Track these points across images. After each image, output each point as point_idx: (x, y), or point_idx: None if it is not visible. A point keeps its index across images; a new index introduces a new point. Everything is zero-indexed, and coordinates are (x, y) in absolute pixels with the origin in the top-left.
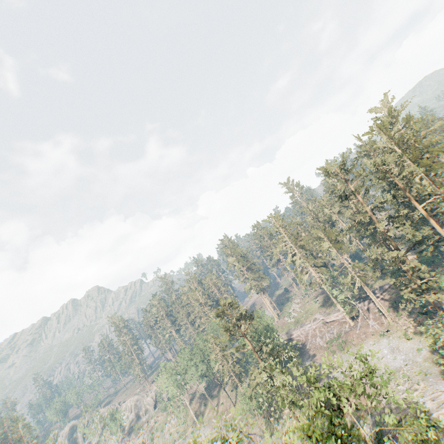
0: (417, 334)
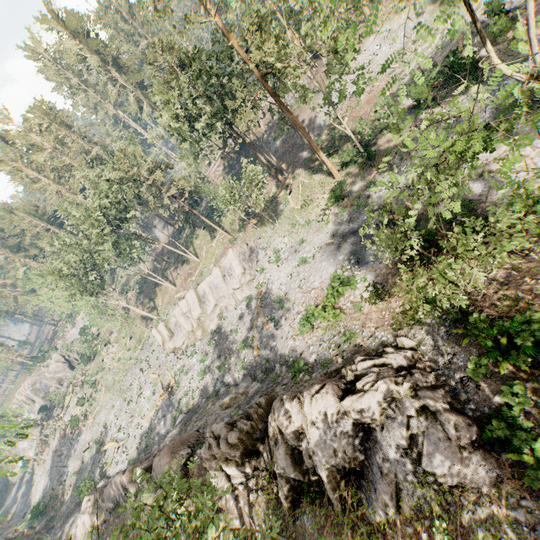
0: None
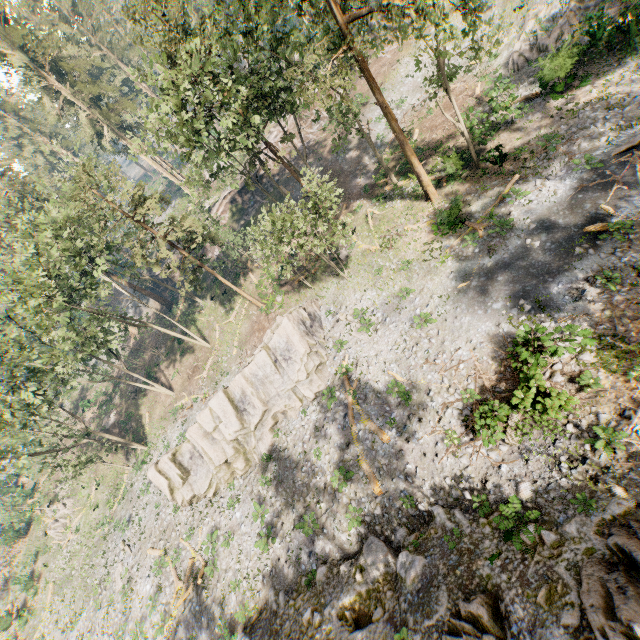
0: None
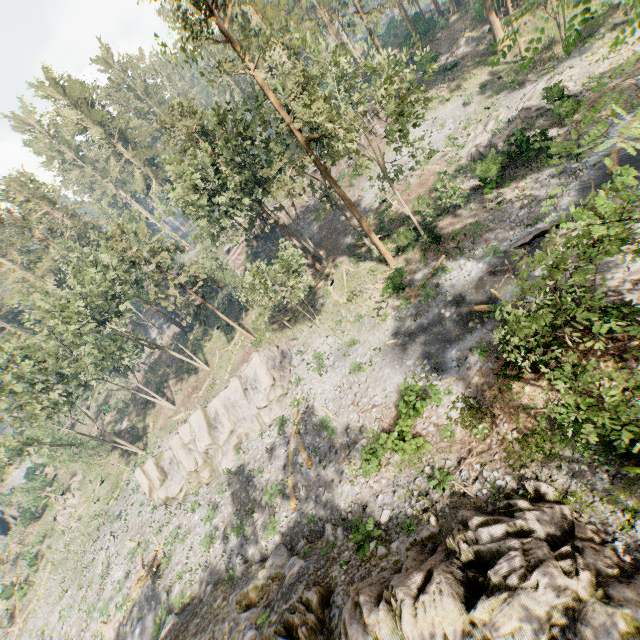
0: (456, 90)
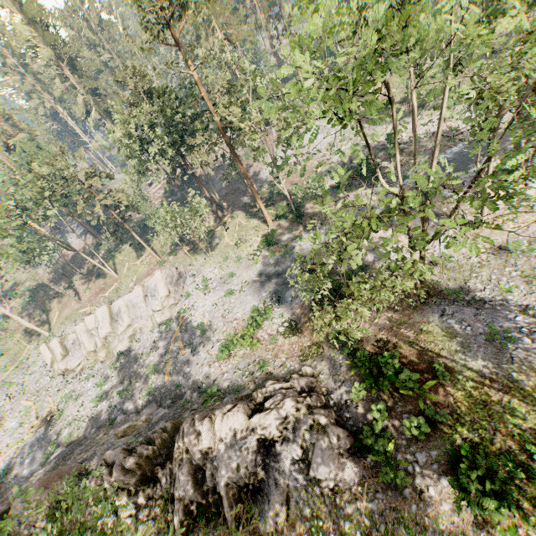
0: None
